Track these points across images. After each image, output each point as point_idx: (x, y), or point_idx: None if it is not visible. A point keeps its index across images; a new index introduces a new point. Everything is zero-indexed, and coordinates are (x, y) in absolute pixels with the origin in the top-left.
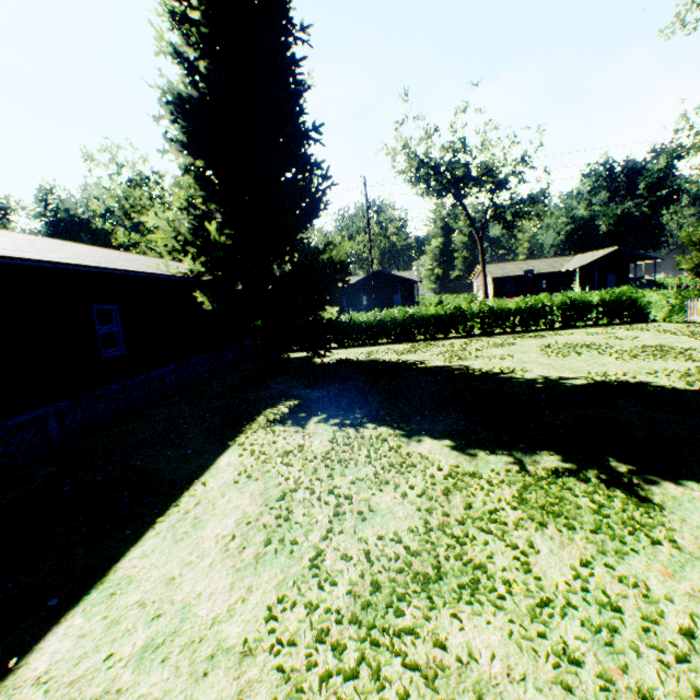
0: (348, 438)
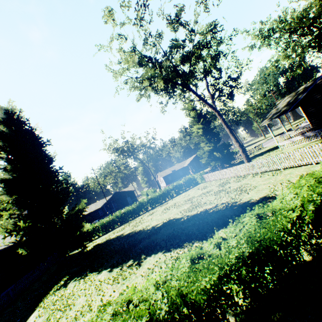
0: (79, 283)
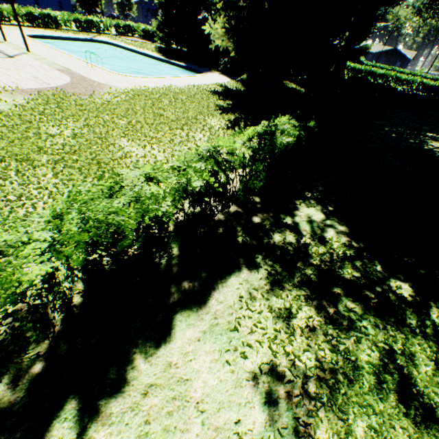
0: None
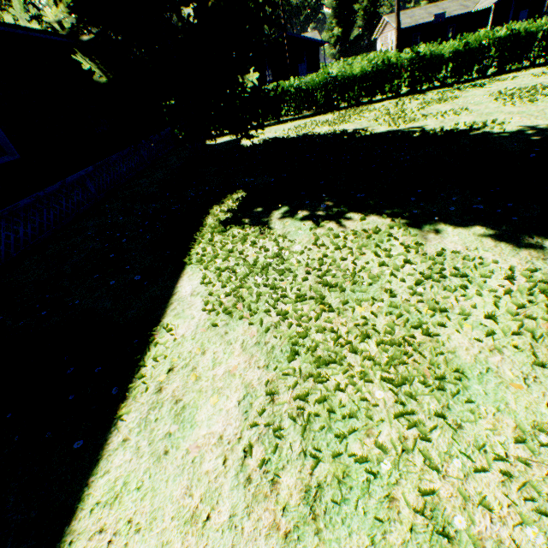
0: (335, 237)
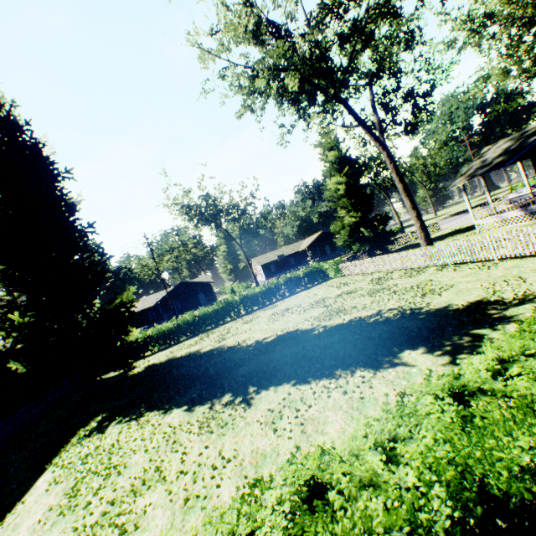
0: (130, 428)
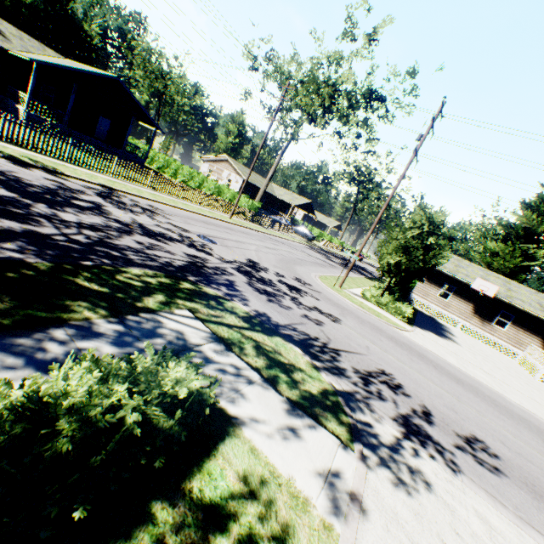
0: None
